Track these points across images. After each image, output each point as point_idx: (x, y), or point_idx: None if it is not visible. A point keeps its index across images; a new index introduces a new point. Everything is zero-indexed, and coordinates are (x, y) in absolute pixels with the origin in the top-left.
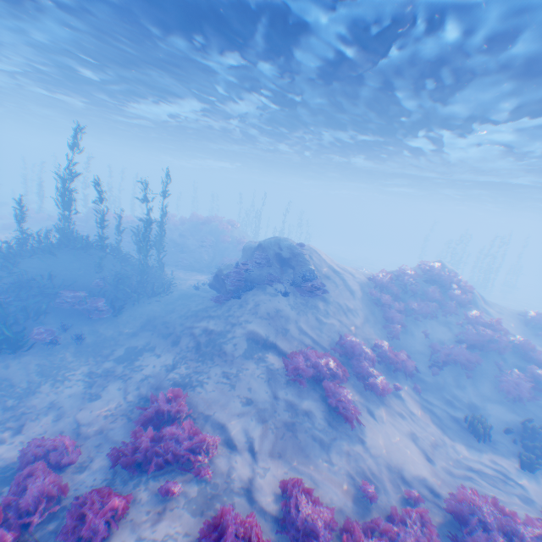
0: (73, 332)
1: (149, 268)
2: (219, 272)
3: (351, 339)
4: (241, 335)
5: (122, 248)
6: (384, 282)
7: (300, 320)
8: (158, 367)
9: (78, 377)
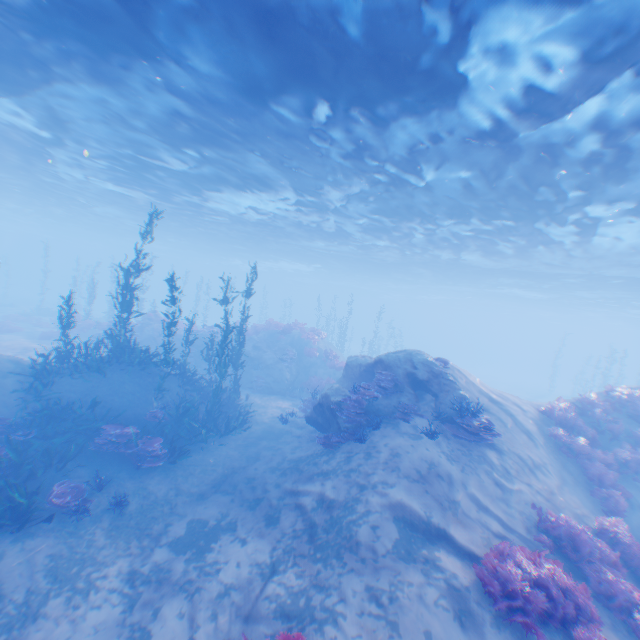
0: (111, 492)
1: (219, 391)
2: (324, 398)
3: (568, 521)
4: (382, 510)
5: (187, 362)
6: (566, 417)
7: (469, 482)
8: (247, 568)
9: (112, 584)
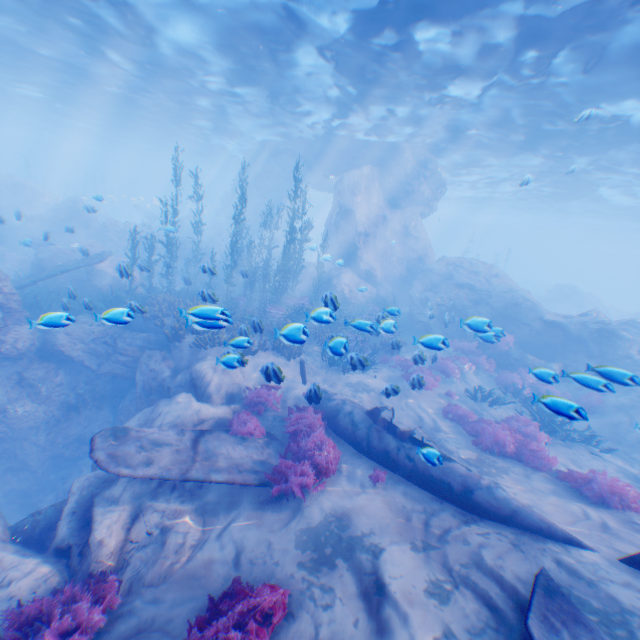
0: None
1: None
2: None
3: None
4: None
5: None
6: None
7: None
8: None
9: None
